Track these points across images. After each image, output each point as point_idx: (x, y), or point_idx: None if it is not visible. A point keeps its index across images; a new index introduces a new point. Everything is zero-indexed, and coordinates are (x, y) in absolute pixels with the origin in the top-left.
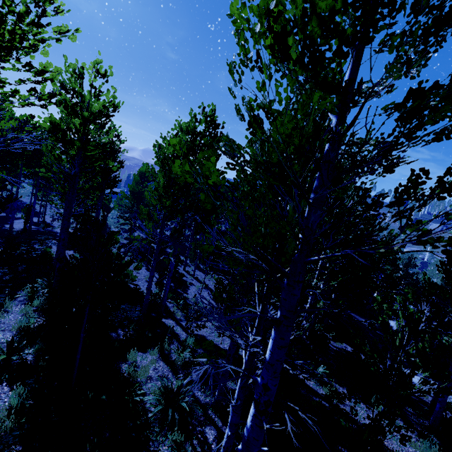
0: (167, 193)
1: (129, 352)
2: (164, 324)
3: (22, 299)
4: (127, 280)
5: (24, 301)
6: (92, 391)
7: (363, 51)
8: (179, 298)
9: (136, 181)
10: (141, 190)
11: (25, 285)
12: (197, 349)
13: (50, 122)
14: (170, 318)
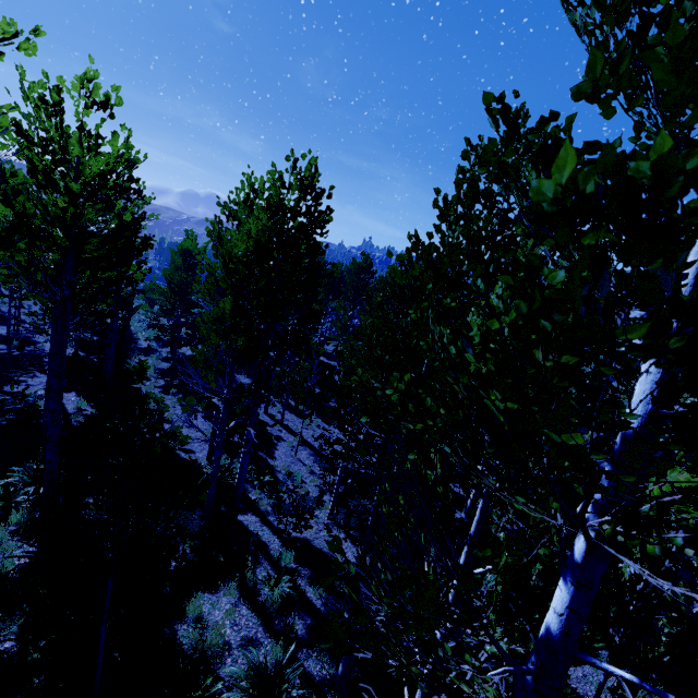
0: (238, 326)
1: (188, 596)
2: (242, 526)
3: None
4: (173, 444)
5: None
6: None
7: None
8: (263, 473)
9: (176, 264)
10: (186, 280)
11: None
12: (299, 570)
13: (3, 202)
14: (251, 513)
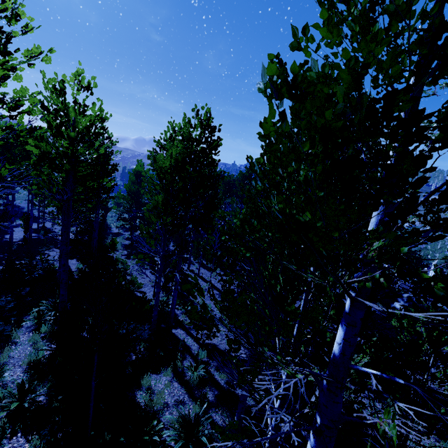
0: (166, 210)
1: (143, 375)
2: (175, 336)
3: (29, 325)
4: (133, 288)
5: (31, 327)
6: (109, 432)
7: (418, 106)
8: (187, 304)
9: (132, 181)
10: (138, 189)
11: (31, 308)
12: (210, 362)
13: (35, 146)
14: (180, 328)
